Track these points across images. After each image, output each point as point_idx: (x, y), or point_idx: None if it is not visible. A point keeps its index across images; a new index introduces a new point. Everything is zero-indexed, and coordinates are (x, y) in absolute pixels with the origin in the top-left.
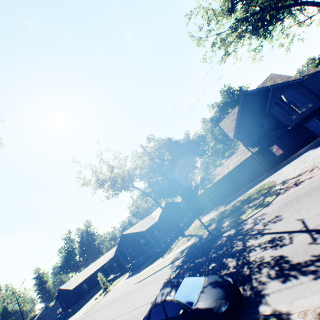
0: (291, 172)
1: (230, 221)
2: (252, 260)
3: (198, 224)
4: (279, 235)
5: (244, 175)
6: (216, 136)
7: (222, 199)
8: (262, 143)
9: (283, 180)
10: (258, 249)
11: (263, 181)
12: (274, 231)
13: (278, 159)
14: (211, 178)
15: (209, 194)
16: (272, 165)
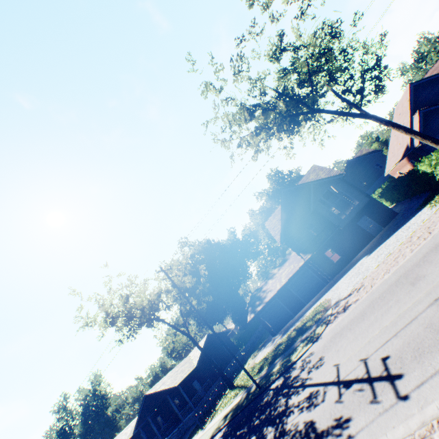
0: (345, 288)
1: (280, 364)
2: (288, 428)
3: (251, 366)
4: (316, 389)
5: (301, 290)
6: (268, 233)
7: (279, 324)
8: (314, 248)
9: (336, 299)
10: (296, 410)
11: (321, 298)
12: (314, 381)
13: (336, 266)
14: (262, 295)
15: (262, 318)
16: (331, 274)
